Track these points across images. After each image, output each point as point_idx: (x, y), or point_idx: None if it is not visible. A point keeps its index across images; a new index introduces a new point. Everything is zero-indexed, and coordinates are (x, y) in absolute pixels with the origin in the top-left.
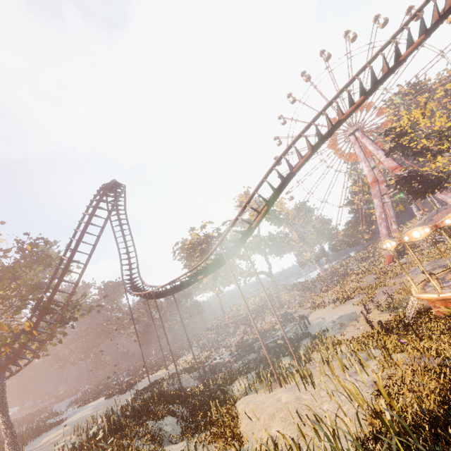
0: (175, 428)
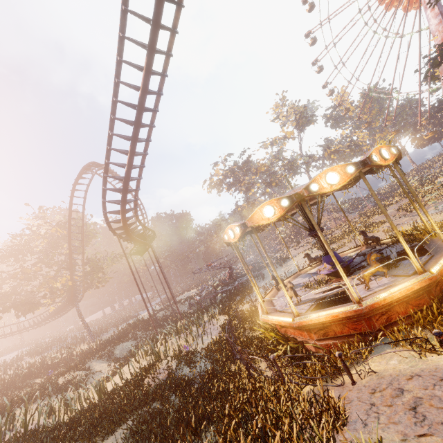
0: (124, 351)
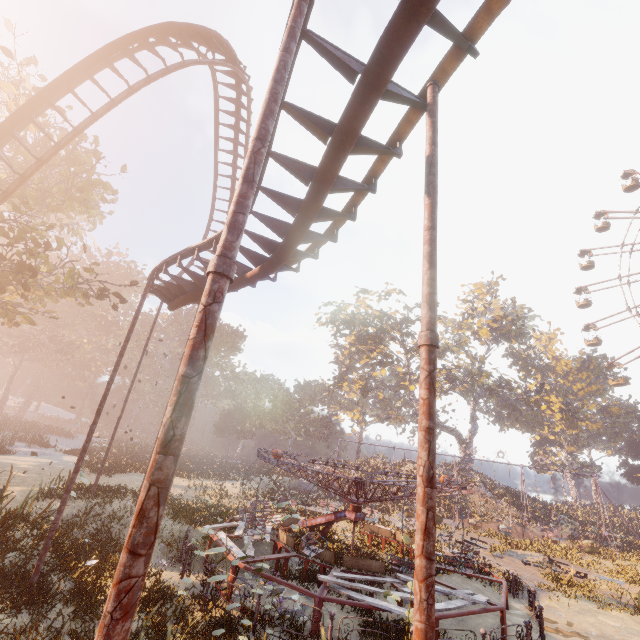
0: None
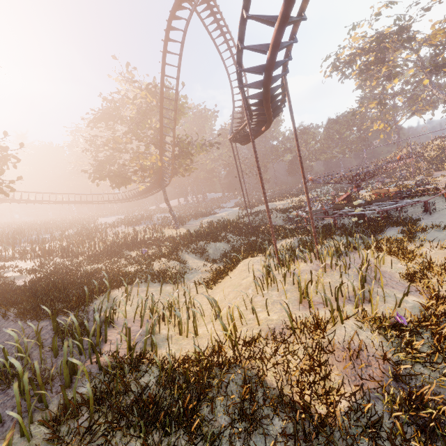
0: (217, 252)
